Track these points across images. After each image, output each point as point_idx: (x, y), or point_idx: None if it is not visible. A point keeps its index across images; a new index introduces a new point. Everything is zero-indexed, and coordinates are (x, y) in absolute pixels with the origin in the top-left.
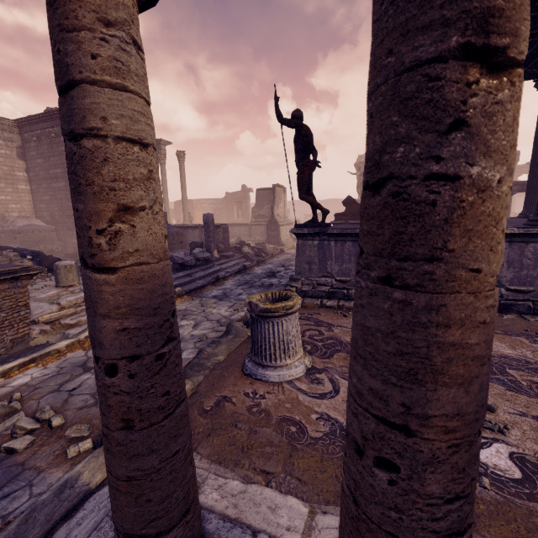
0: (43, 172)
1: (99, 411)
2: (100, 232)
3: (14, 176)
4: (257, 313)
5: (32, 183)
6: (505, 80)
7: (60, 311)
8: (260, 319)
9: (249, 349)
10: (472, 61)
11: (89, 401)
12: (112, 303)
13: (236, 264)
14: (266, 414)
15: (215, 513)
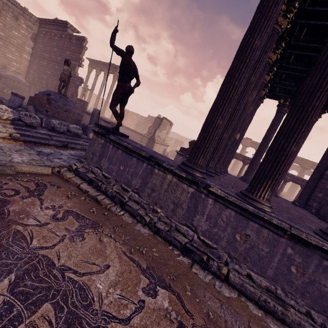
0: (39, 53)
1: None
2: None
3: (23, 48)
4: None
5: (32, 56)
6: None
7: None
8: None
9: None
10: None
11: None
12: None
13: None
14: None
15: None
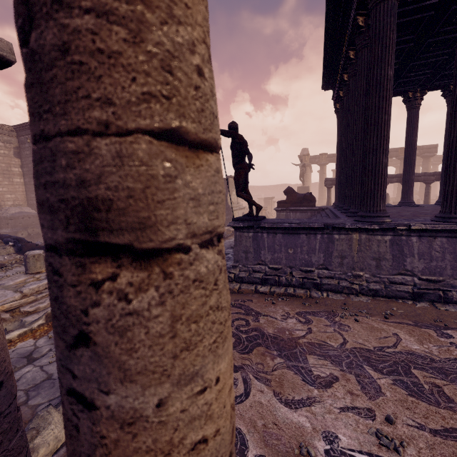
0: None
1: (26, 411)
2: None
3: (11, 172)
4: None
5: (25, 177)
6: (157, 270)
7: (21, 299)
8: None
9: None
10: (96, 256)
11: (21, 398)
12: None
13: None
14: None
15: None
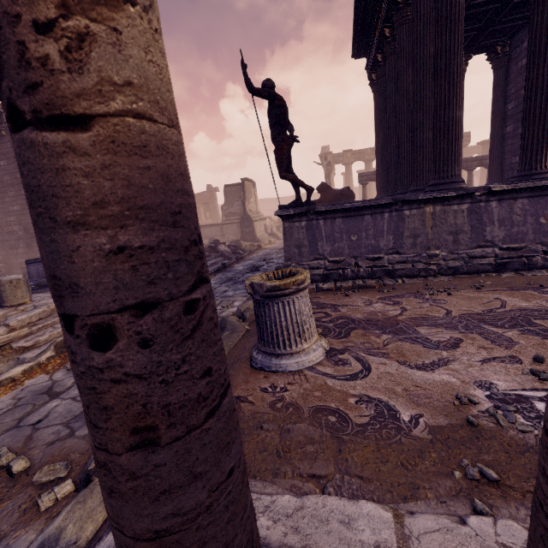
0: None
1: (77, 442)
2: (42, 29)
3: None
4: (263, 293)
5: None
6: None
7: (9, 333)
8: (267, 301)
9: (251, 342)
10: None
11: (62, 432)
12: (88, 195)
13: (214, 263)
14: (294, 407)
15: (272, 546)
